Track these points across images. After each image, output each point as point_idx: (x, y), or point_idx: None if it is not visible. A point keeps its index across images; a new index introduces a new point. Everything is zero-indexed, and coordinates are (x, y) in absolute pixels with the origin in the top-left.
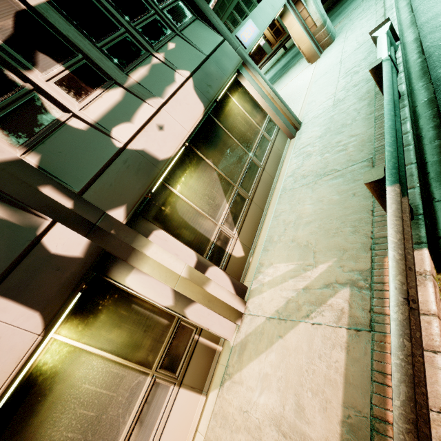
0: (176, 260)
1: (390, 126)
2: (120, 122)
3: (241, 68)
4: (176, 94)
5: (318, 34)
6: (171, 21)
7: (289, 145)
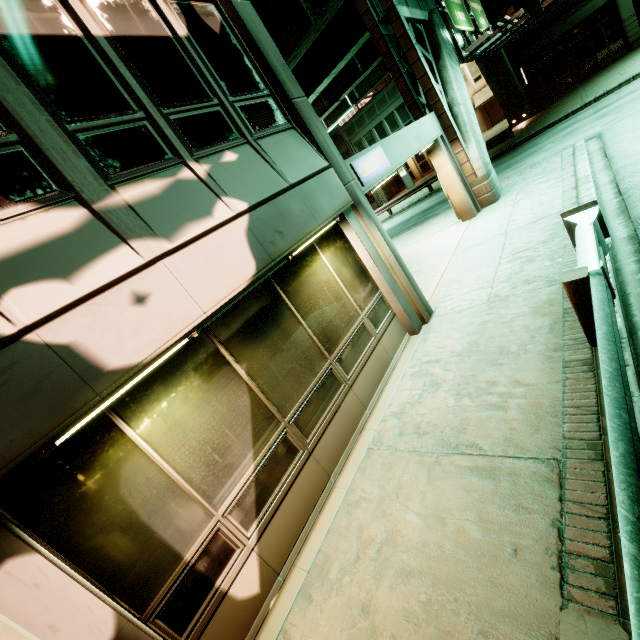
0: None
1: (624, 458)
2: (39, 278)
3: (348, 212)
4: (204, 239)
5: (477, 186)
6: (245, 121)
7: (405, 345)
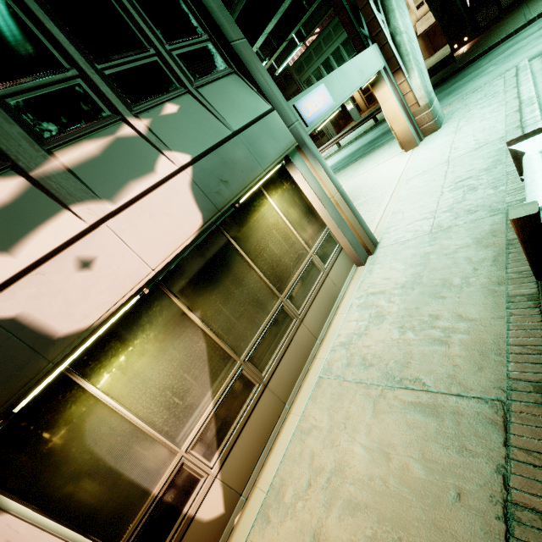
0: None
1: None
2: None
3: (294, 154)
4: (148, 196)
5: (420, 115)
6: (185, 69)
7: (353, 276)
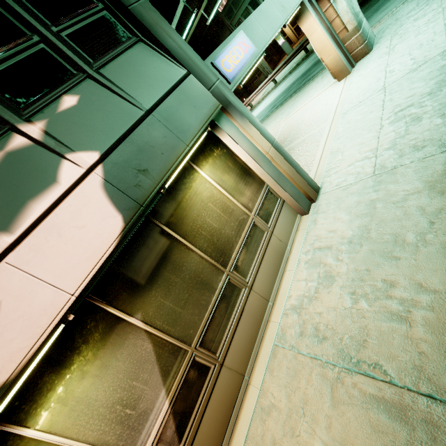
0: None
1: None
2: None
3: (219, 117)
4: (52, 213)
5: (349, 40)
6: (79, 51)
7: (298, 227)
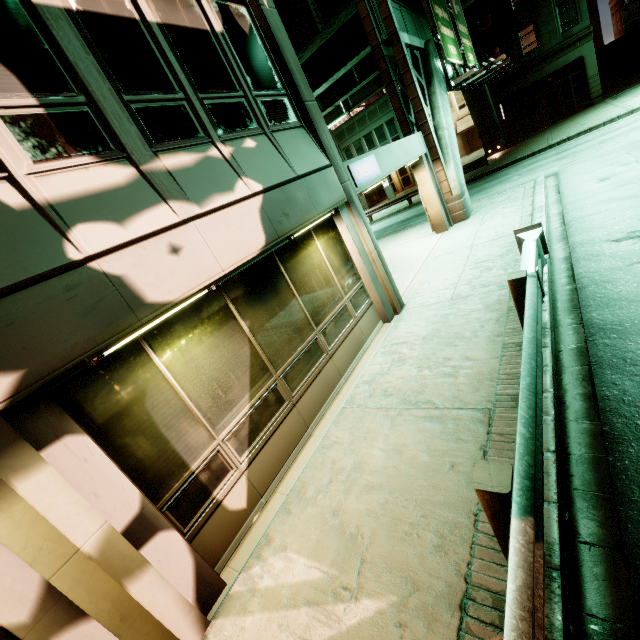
0: (85, 510)
1: (528, 386)
2: (99, 219)
3: (342, 208)
4: (227, 209)
5: (452, 203)
6: (264, 114)
7: (379, 331)
